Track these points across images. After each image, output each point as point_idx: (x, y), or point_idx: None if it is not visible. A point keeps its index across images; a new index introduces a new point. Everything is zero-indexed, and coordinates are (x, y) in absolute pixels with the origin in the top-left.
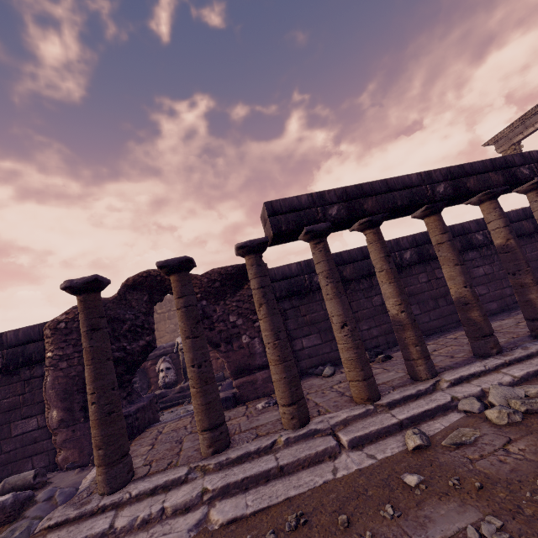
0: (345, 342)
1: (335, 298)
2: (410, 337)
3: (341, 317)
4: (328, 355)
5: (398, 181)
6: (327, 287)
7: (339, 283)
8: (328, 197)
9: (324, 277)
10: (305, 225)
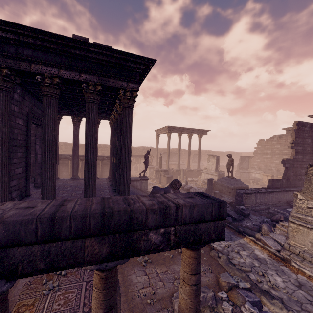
0: None
1: None
2: None
3: None
4: None
5: (63, 155)
6: None
7: None
8: None
9: None
10: None
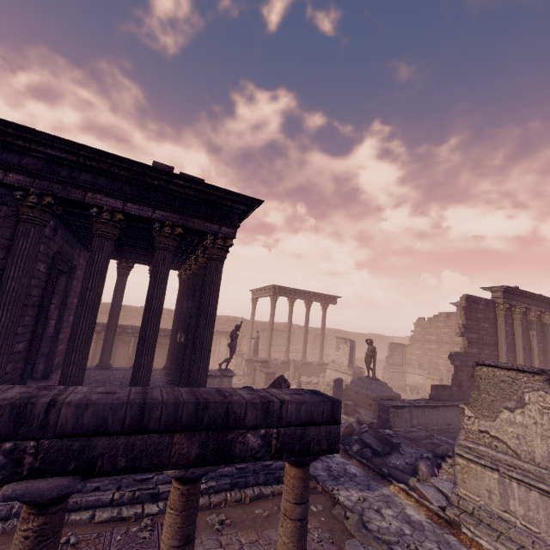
0: None
1: None
2: None
3: None
4: None
5: None
6: None
7: None
8: None
9: None
10: None
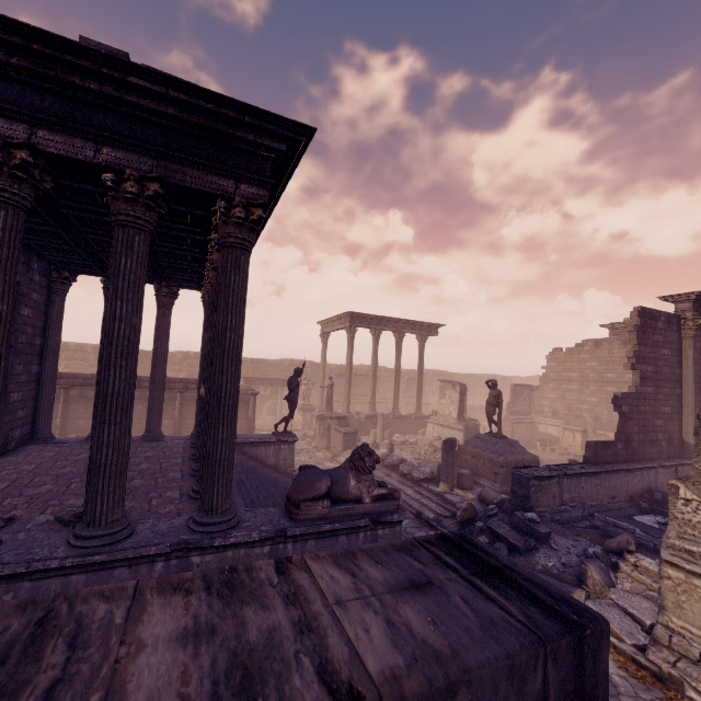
0: None
1: None
2: (58, 432)
3: None
4: None
5: (81, 376)
6: None
7: None
8: None
9: None
10: None
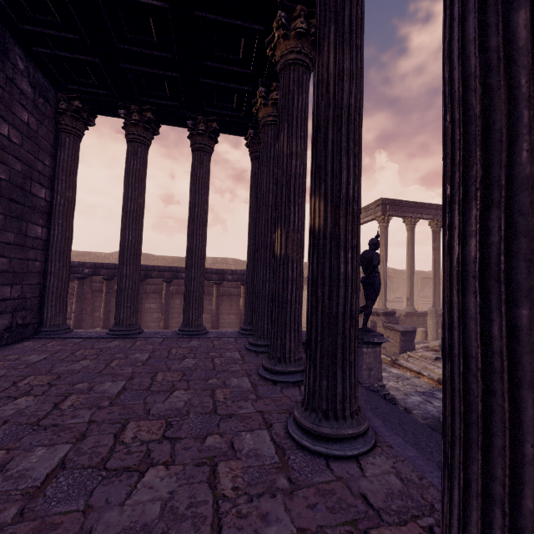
0: (72, 318)
1: (75, 302)
2: (101, 324)
3: (74, 310)
4: (111, 323)
5: None
6: (74, 298)
7: (79, 298)
8: (87, 265)
9: (75, 294)
10: (72, 273)
